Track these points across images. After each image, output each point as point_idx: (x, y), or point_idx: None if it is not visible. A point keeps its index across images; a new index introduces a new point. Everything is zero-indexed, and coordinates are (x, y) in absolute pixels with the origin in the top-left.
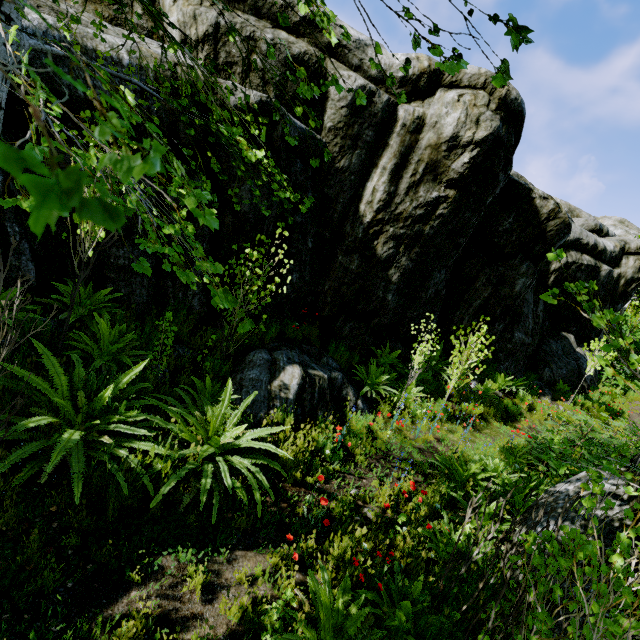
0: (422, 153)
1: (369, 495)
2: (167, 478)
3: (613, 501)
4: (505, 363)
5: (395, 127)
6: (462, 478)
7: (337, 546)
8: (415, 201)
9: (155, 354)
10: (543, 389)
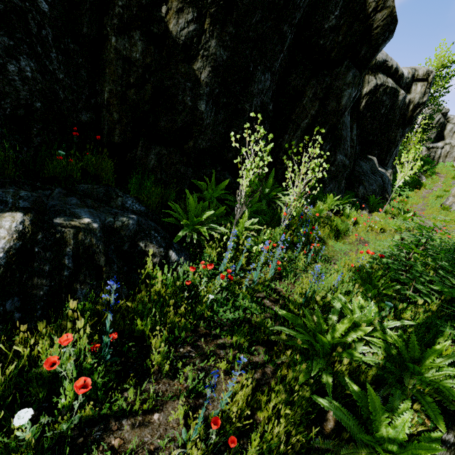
0: None
1: None
2: None
3: None
4: (330, 185)
5: None
6: (324, 345)
7: None
8: None
9: None
10: (362, 204)
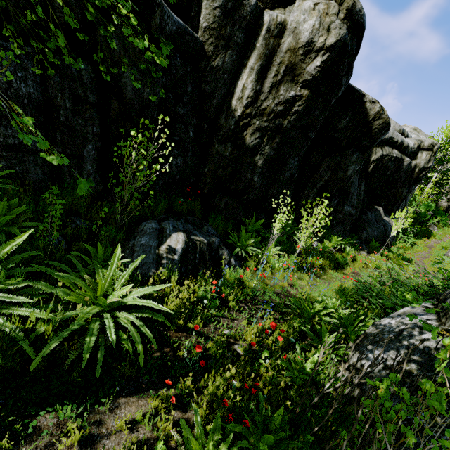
0: (283, 56)
1: (239, 333)
2: (49, 340)
3: (429, 333)
4: (337, 228)
5: (261, 31)
6: (309, 315)
7: (211, 384)
8: (276, 99)
9: (45, 225)
10: (362, 246)
